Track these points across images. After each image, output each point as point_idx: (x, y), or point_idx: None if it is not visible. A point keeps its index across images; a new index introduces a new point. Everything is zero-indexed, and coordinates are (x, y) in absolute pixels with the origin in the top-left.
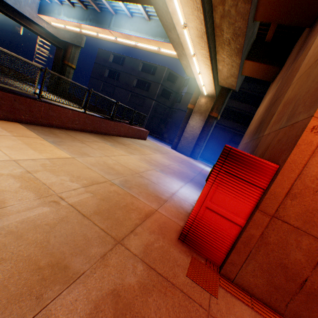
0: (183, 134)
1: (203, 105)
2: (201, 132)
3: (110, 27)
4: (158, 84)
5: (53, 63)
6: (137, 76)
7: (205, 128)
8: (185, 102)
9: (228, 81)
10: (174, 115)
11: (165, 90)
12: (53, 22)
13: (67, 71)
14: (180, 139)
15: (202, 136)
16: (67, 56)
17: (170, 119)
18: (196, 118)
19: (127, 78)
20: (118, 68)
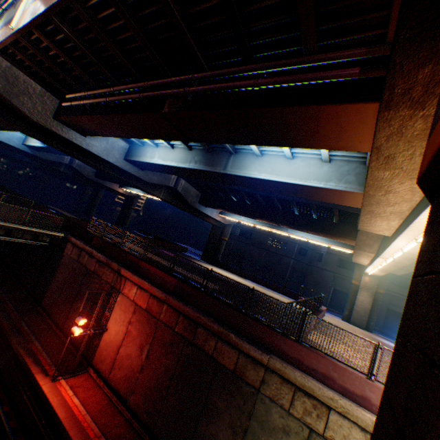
0: (353, 307)
1: (368, 282)
2: (370, 306)
3: (287, 230)
4: (294, 243)
5: (211, 237)
6: (270, 235)
7: (374, 302)
8: (327, 261)
9: (393, 272)
10: (315, 273)
11: (300, 247)
12: (228, 218)
13: (222, 244)
14: (351, 312)
15: (372, 309)
16: (224, 232)
17: (311, 277)
18: (363, 293)
19: (260, 236)
20: (249, 227)
